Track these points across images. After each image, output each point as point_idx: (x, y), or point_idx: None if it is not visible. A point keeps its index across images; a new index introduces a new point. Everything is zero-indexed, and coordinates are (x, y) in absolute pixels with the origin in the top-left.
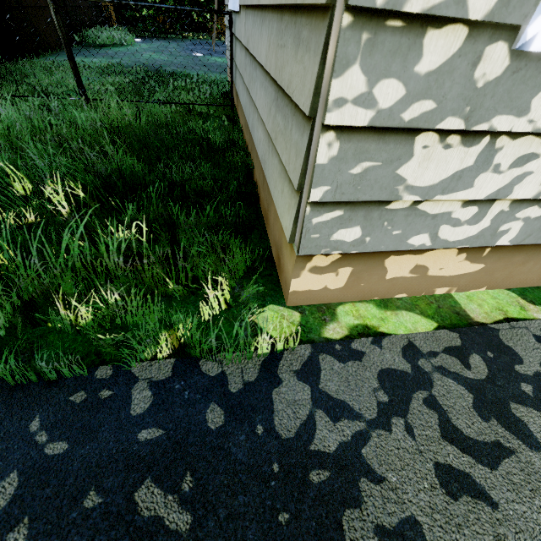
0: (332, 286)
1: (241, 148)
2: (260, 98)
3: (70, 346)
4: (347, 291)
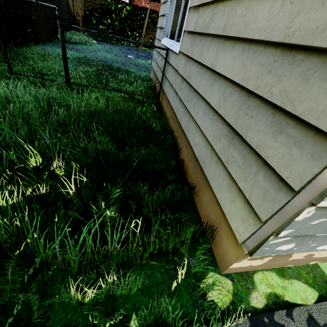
0: (255, 264)
1: (169, 131)
2: (203, 121)
3: (72, 316)
4: (261, 265)
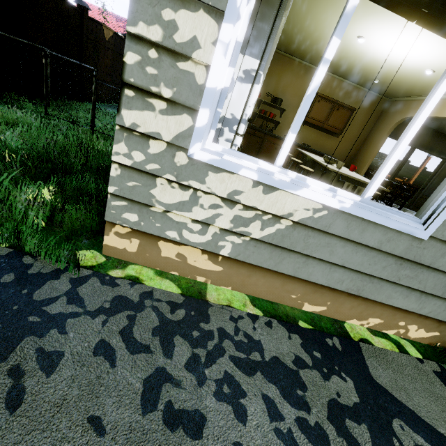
0: (129, 250)
1: None
2: None
3: None
4: (139, 256)
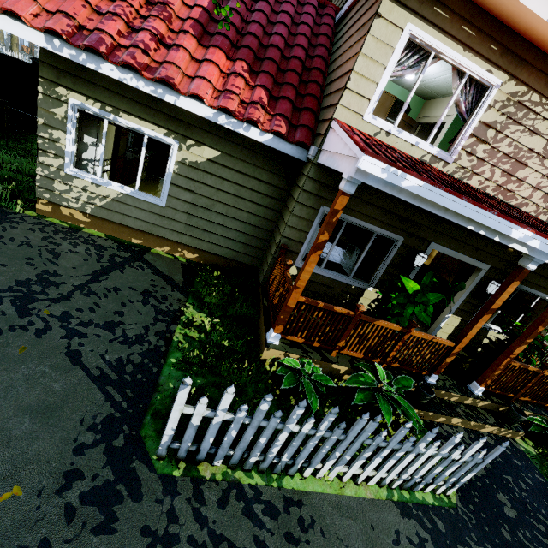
0: (48, 211)
1: None
2: None
3: None
4: (53, 214)
